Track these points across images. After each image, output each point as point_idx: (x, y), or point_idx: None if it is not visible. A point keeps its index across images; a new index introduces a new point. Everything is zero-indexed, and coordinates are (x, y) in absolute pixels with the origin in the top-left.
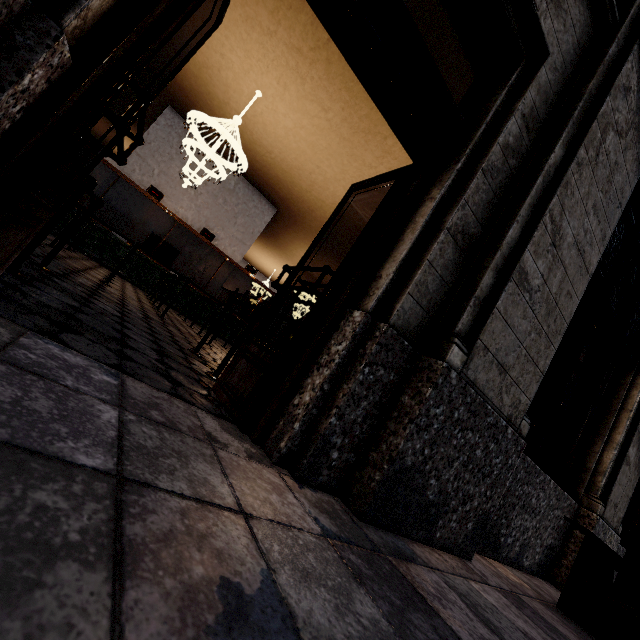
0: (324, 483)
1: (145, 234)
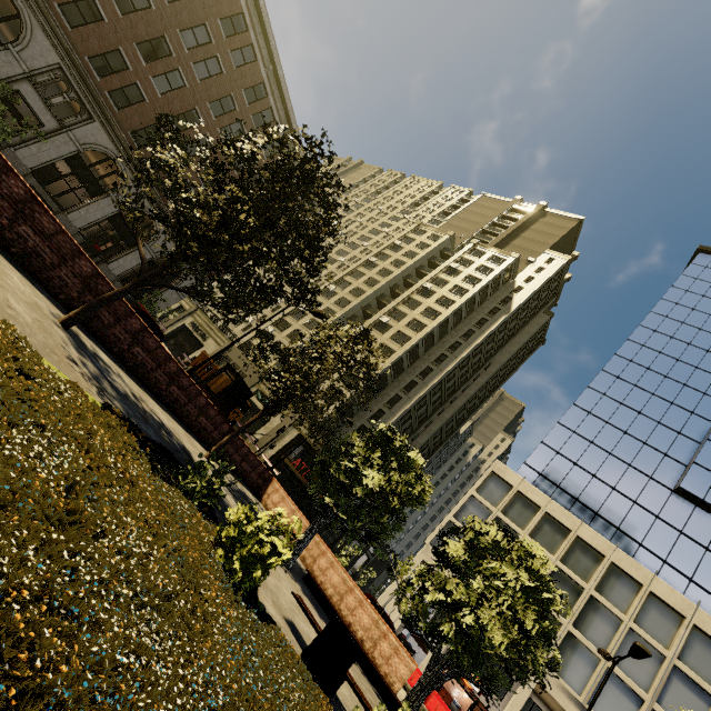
0: None
1: None
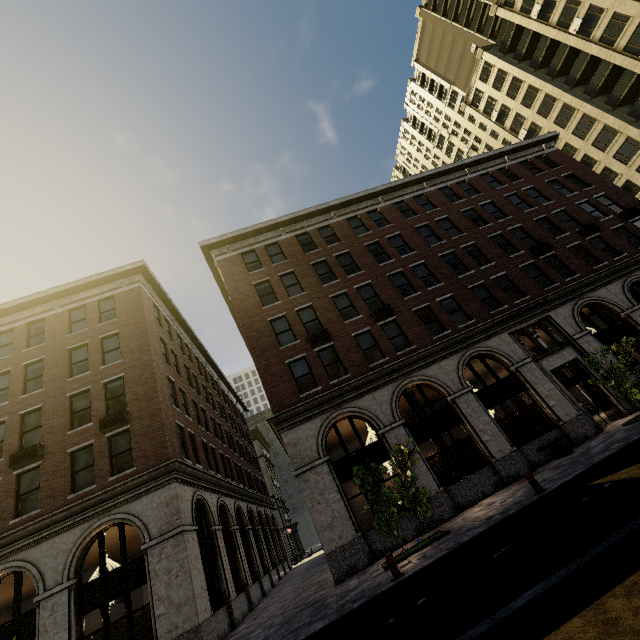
0: (635, 411)
1: (475, 448)
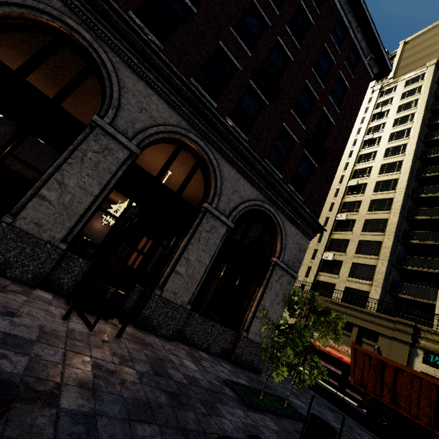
0: None
1: None
